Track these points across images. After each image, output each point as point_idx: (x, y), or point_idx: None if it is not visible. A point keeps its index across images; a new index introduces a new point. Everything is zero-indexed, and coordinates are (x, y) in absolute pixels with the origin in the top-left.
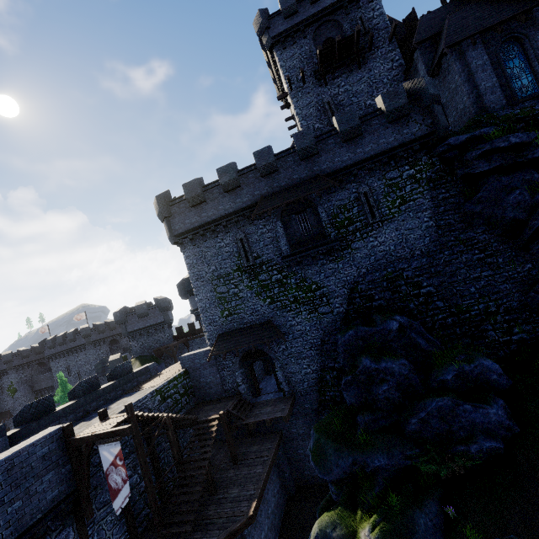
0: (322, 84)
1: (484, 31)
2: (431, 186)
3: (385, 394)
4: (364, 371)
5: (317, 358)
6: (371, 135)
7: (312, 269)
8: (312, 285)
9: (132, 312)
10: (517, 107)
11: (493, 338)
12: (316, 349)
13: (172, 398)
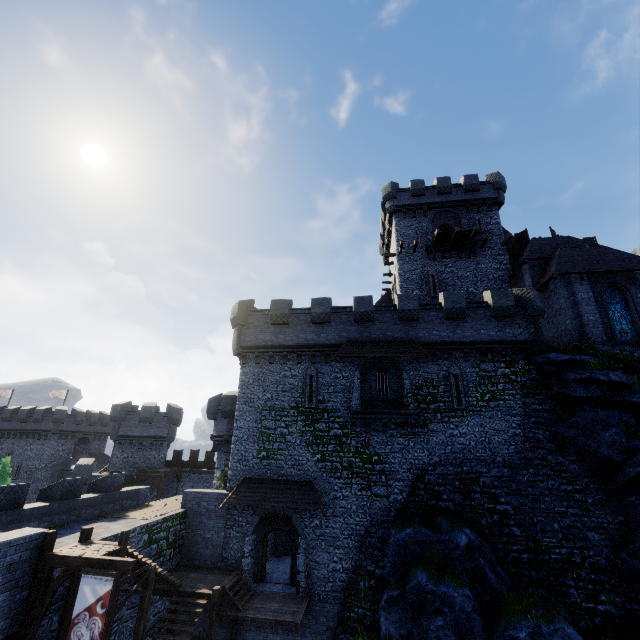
0: (430, 258)
1: (591, 273)
2: (525, 392)
3: (438, 632)
4: (416, 590)
5: (354, 552)
6: (474, 322)
7: (378, 436)
8: (374, 456)
9: (136, 411)
10: (617, 347)
11: (574, 600)
12: (356, 540)
13: (158, 544)
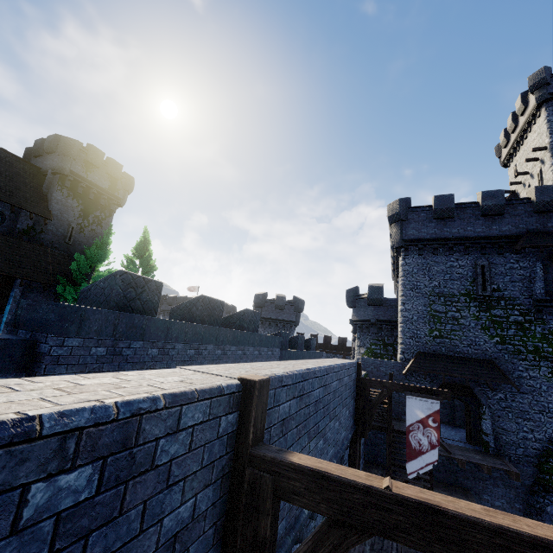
0: None
1: None
2: None
3: None
4: None
5: (547, 426)
6: None
7: None
8: None
9: (271, 300)
10: None
11: None
12: (548, 416)
13: None
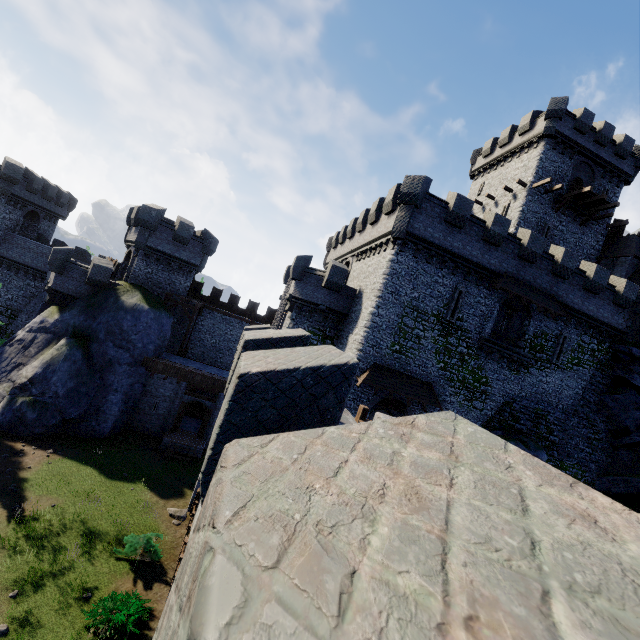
0: (554, 208)
1: None
2: (598, 367)
3: None
4: None
5: None
6: (599, 300)
7: (492, 364)
8: (483, 378)
9: (170, 224)
10: None
11: None
12: None
13: None
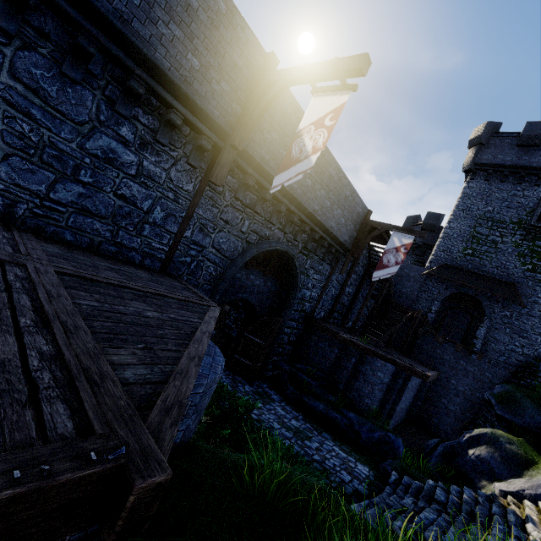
0: None
1: None
2: None
3: None
4: None
5: (540, 346)
6: None
7: None
8: None
9: None
10: None
11: None
12: None
13: None
